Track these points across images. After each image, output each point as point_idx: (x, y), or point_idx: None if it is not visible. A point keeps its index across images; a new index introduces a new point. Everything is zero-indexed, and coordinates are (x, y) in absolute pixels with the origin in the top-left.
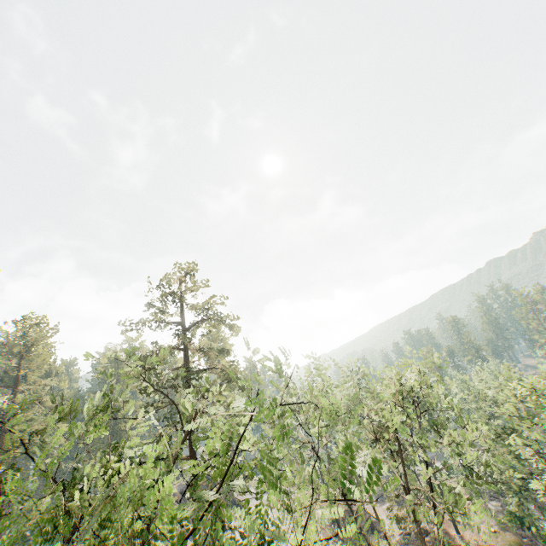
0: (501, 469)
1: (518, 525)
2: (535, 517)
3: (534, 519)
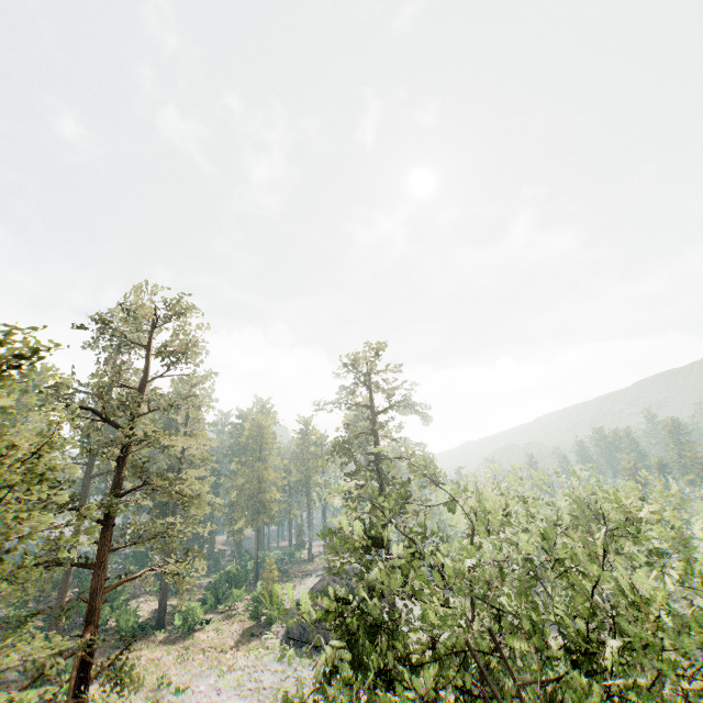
0: None
1: None
2: None
3: None
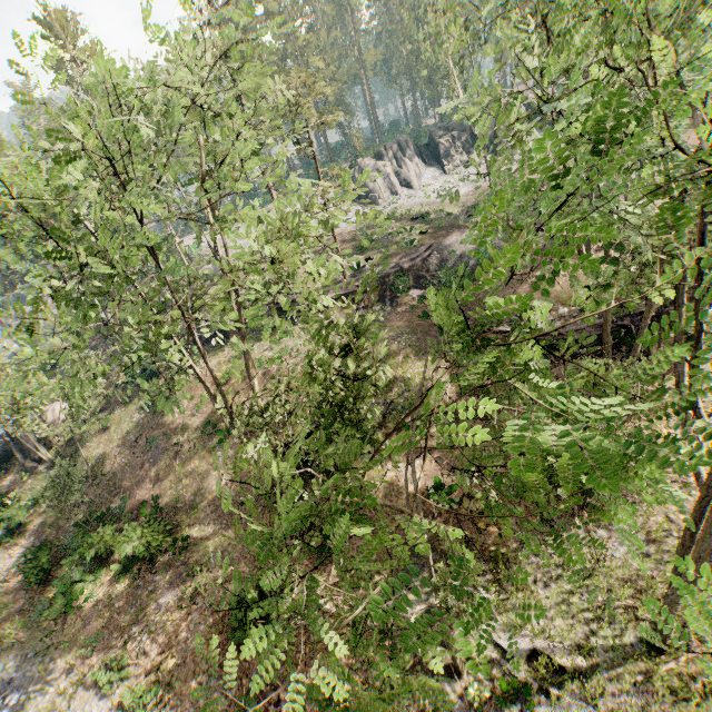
0: None
1: None
2: None
3: None
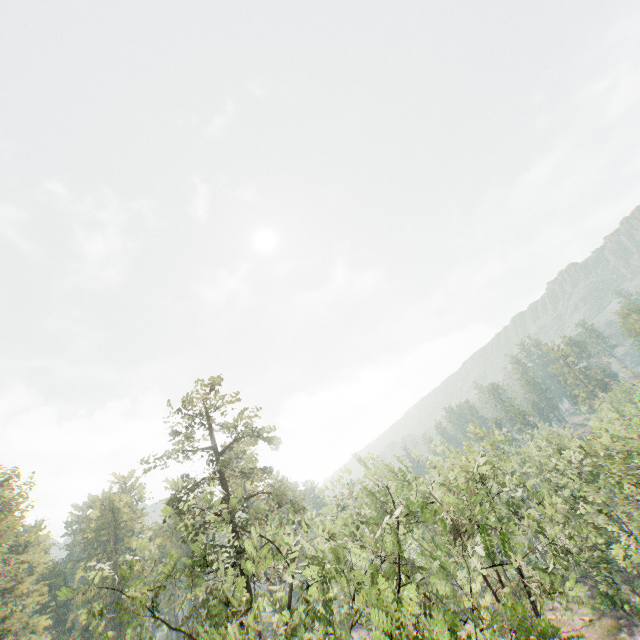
0: (579, 545)
1: (610, 606)
2: (624, 592)
3: (624, 595)
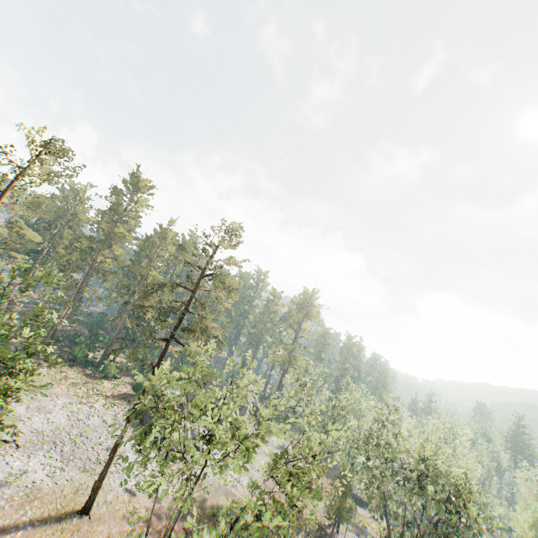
0: None
1: None
2: None
3: None
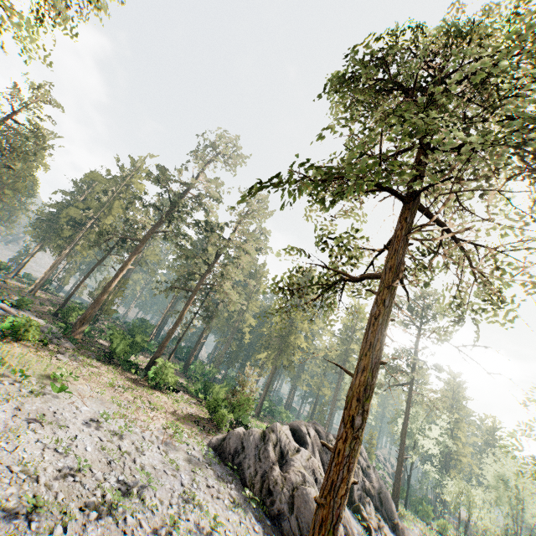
0: None
1: None
2: None
3: None
